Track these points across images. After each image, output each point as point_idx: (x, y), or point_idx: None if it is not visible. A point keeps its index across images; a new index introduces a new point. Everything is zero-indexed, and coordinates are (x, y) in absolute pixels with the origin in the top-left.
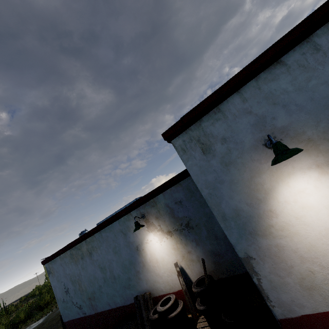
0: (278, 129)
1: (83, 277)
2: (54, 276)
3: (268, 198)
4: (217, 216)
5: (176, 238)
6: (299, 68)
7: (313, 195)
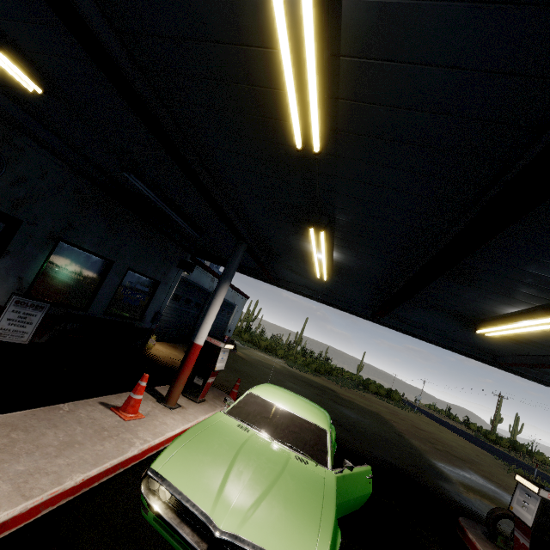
0: None
1: None
2: None
3: None
4: None
5: None
6: None
7: None
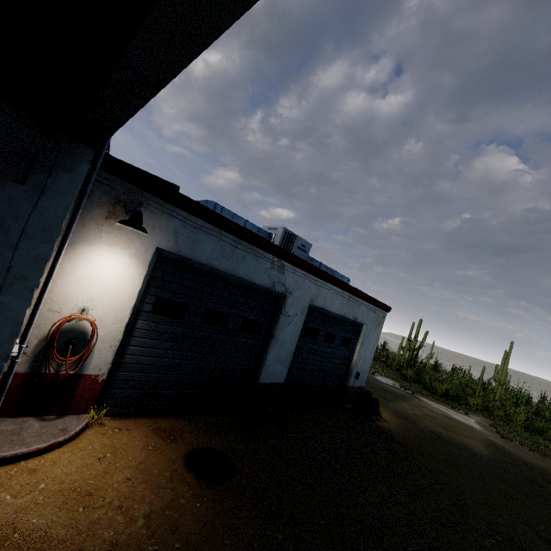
0: None
1: None
2: None
3: None
4: None
5: None
6: None
7: None
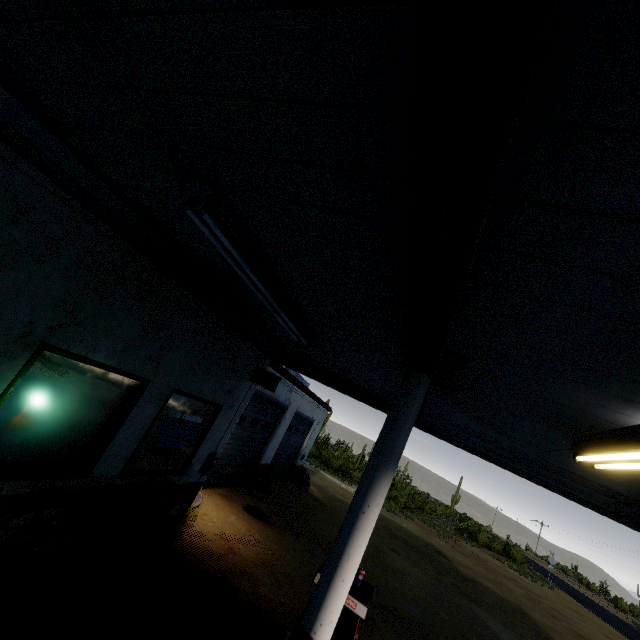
0: None
1: None
2: None
3: None
4: None
5: None
6: None
7: None
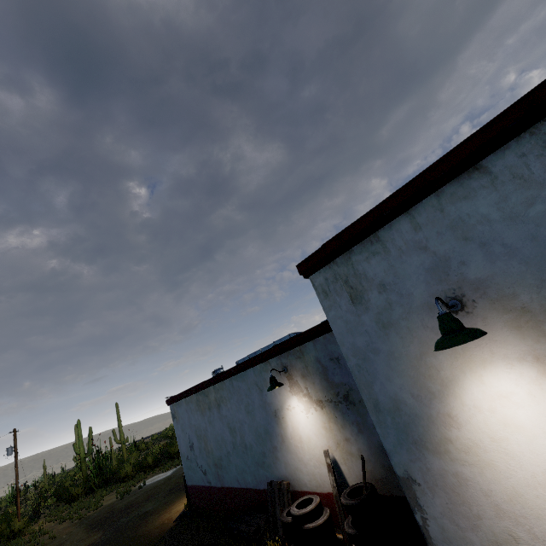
0: (469, 283)
1: (210, 434)
2: (179, 423)
3: (445, 394)
4: (367, 402)
5: (328, 413)
6: (514, 180)
7: (525, 408)
